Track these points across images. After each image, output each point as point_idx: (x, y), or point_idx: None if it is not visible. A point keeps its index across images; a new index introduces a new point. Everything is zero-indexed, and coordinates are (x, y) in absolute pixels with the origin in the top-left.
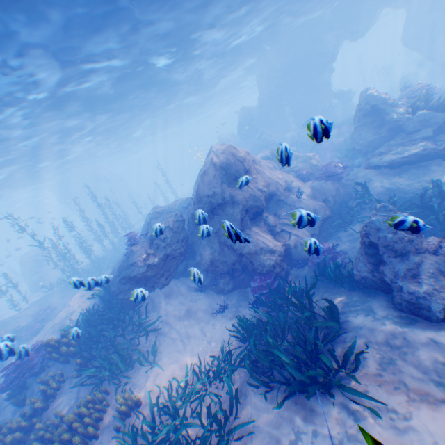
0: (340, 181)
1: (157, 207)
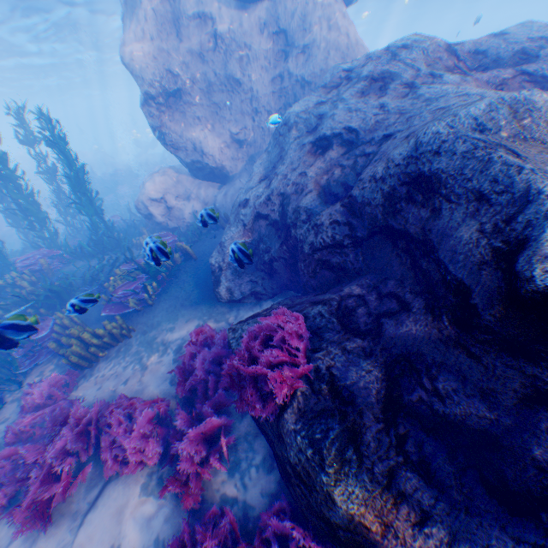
0: None
1: None
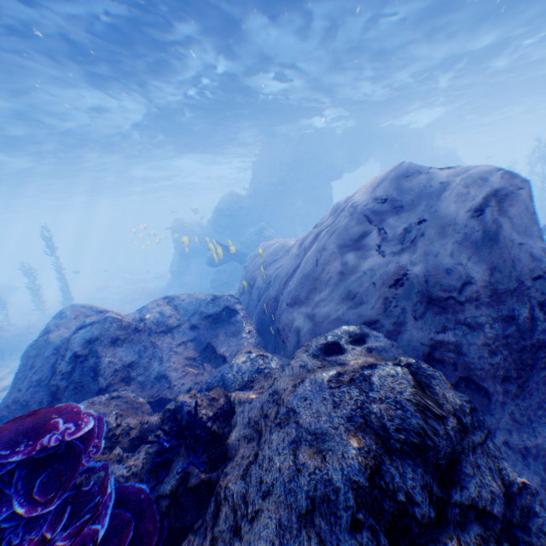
0: None
1: (83, 308)
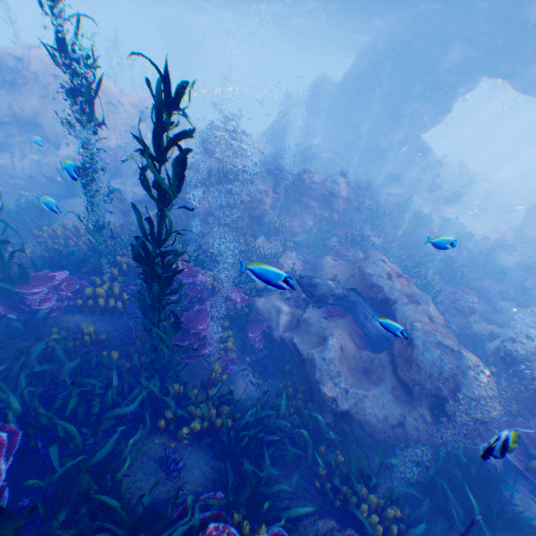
0: (120, 175)
1: None
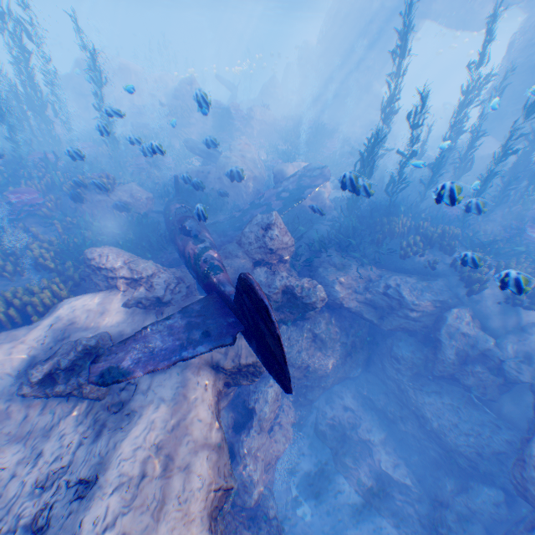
0: None
1: None
